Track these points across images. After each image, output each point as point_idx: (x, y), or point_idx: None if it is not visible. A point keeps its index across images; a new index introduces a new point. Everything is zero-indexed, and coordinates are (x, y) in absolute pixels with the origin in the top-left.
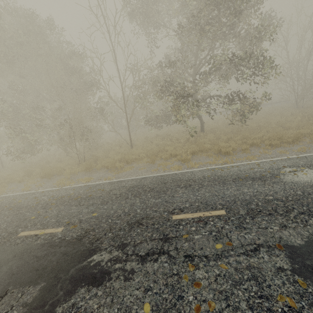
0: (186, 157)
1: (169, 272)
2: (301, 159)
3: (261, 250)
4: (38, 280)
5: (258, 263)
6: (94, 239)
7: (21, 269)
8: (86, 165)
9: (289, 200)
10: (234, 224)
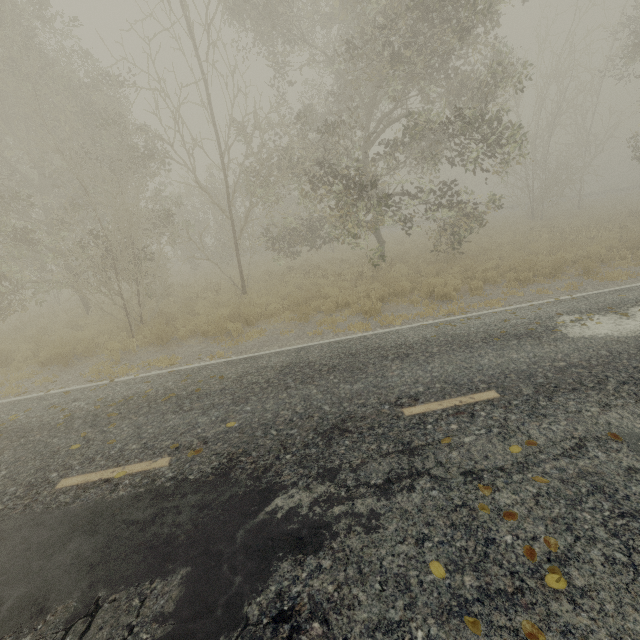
0: (373, 307)
1: (448, 504)
2: (578, 301)
3: (588, 445)
4: (167, 567)
5: (594, 467)
6: (257, 471)
7: (109, 552)
8: (156, 331)
9: (594, 365)
10: (524, 411)
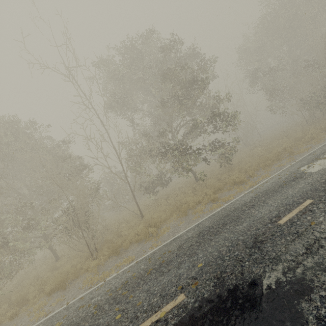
0: (214, 197)
1: None
2: (300, 162)
3: None
4: None
5: None
6: (238, 275)
7: None
8: (112, 248)
9: None
10: None
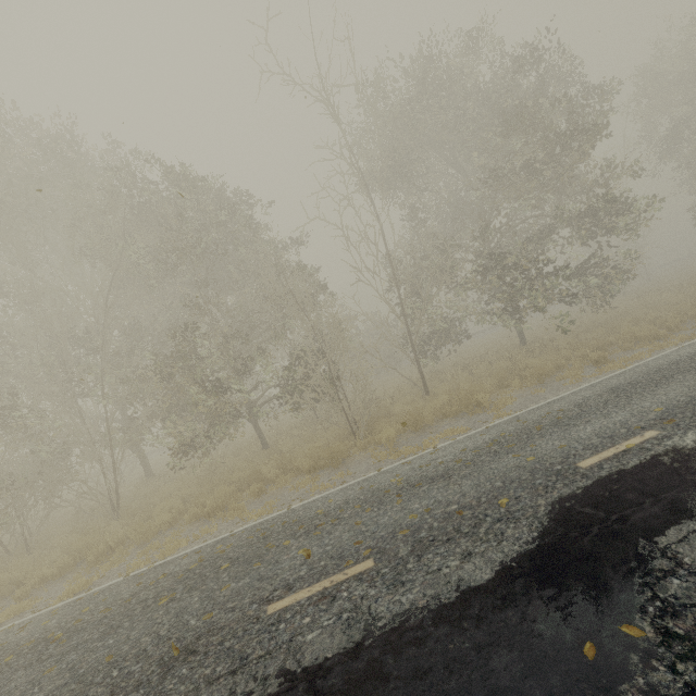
0: (600, 356)
1: None
2: None
3: None
4: None
5: None
6: None
7: None
8: (409, 418)
9: None
10: None
